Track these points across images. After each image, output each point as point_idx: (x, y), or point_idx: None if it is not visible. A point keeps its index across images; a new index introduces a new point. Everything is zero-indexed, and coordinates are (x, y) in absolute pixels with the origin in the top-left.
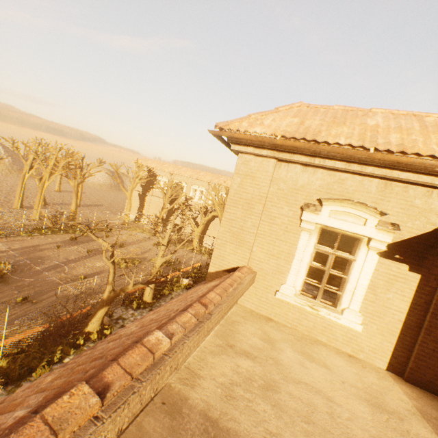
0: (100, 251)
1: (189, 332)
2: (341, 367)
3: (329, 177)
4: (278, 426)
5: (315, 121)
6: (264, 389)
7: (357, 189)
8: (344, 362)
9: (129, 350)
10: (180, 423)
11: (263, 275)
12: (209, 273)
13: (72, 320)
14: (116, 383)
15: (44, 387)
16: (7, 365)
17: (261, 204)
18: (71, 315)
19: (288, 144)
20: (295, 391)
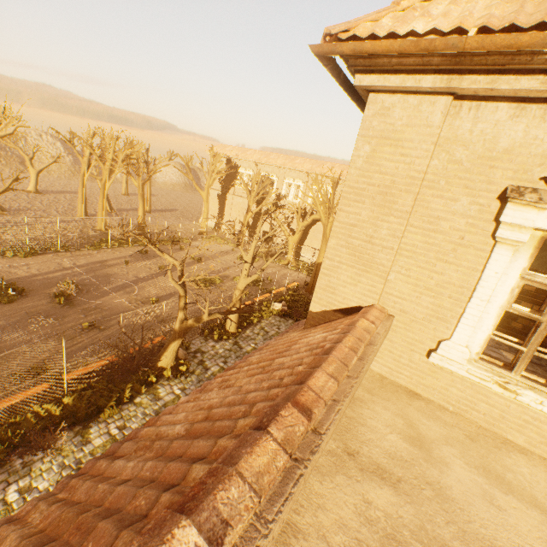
0: (174, 267)
1: (270, 505)
2: None
3: None
4: None
5: None
6: None
7: None
8: None
9: None
10: None
11: (405, 322)
12: (311, 313)
13: (141, 353)
14: None
15: None
16: (73, 403)
17: (410, 193)
18: (139, 347)
19: (497, 43)
20: None
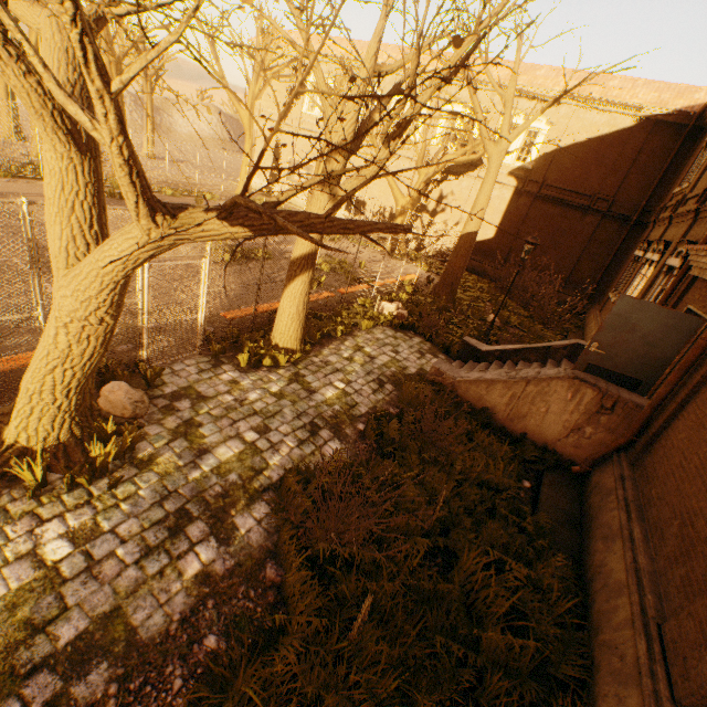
0: None
1: None
2: None
3: None
4: None
5: None
6: None
7: None
8: None
9: None
10: None
11: None
12: None
13: None
14: None
15: None
16: None
17: None
18: None
19: None
20: None
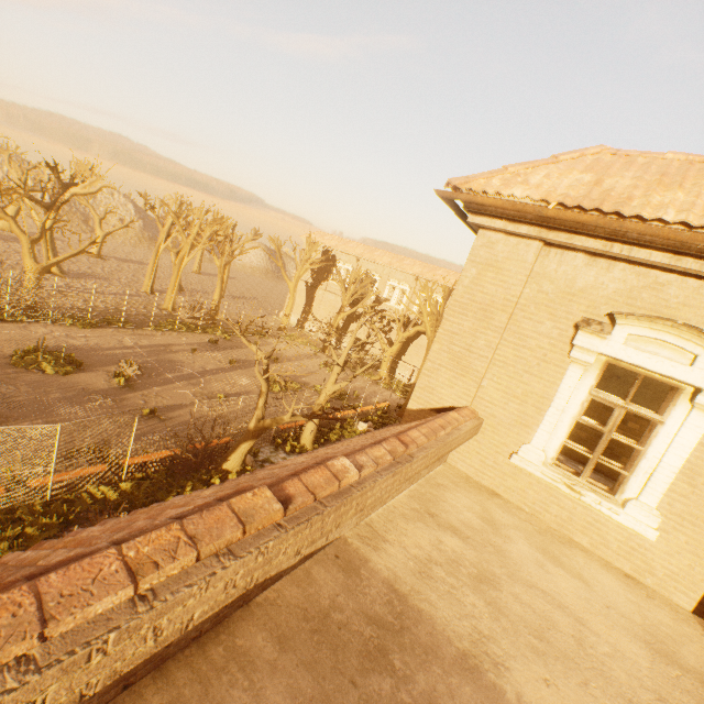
0: (246, 364)
1: (383, 471)
2: (609, 587)
3: (635, 278)
4: (493, 629)
5: (623, 180)
6: (476, 579)
7: (687, 302)
8: (615, 581)
9: (311, 469)
10: (357, 584)
11: (493, 425)
12: (408, 410)
13: (207, 450)
14: (298, 498)
15: (207, 496)
16: (131, 490)
17: (505, 313)
18: (207, 443)
19: (567, 217)
20: (525, 595)
